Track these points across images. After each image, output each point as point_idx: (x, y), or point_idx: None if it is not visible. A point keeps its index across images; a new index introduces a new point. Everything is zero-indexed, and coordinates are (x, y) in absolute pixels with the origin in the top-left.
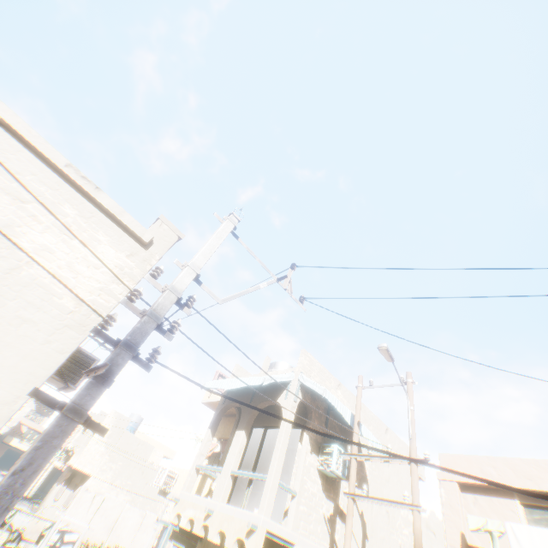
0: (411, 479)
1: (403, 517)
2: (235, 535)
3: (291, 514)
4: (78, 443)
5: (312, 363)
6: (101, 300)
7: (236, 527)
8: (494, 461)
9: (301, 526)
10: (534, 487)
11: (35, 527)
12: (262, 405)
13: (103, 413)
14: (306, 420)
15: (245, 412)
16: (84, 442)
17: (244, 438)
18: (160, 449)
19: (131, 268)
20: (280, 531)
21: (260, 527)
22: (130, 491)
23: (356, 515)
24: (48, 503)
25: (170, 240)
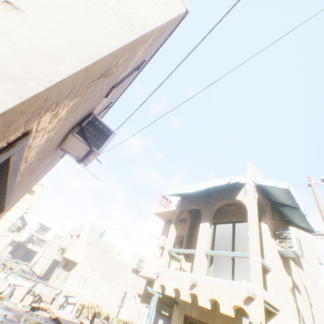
0: None
1: (321, 290)
2: (231, 303)
3: (271, 285)
4: (69, 244)
5: (256, 172)
6: (140, 11)
7: (229, 295)
8: None
9: (280, 295)
10: None
11: (49, 293)
12: (219, 204)
13: (82, 226)
14: None
15: (204, 210)
16: (72, 243)
17: (209, 228)
18: (115, 249)
19: (159, 4)
20: (270, 299)
21: (259, 296)
22: (102, 272)
23: (302, 287)
24: (53, 280)
25: (181, 7)
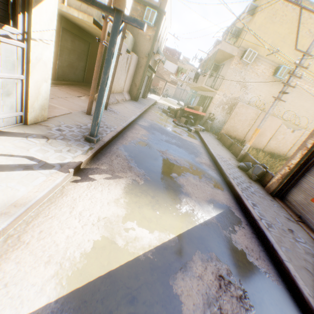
0: None
1: None
2: None
3: None
4: None
5: None
6: None
7: None
8: None
9: None
10: None
11: None
12: None
13: None
14: None
15: None
16: None
17: None
18: None
19: None
20: None
21: None
22: None
23: None
24: None
25: None
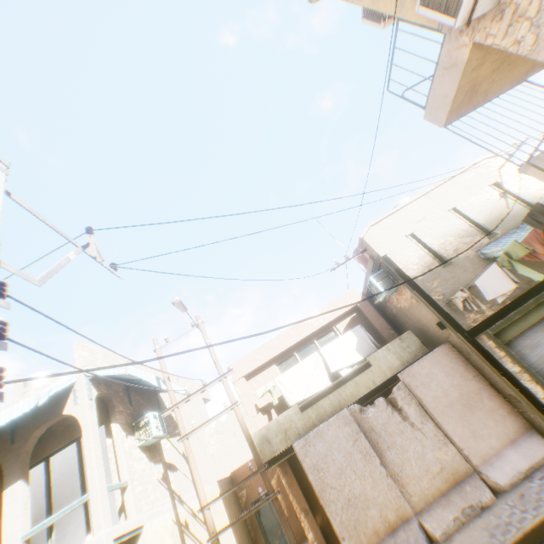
0: (226, 389)
1: (209, 434)
2: None
3: (130, 504)
4: None
5: (94, 352)
6: None
7: None
8: (259, 350)
9: (144, 504)
10: (281, 351)
11: None
12: (39, 433)
13: None
14: (107, 413)
15: (10, 459)
16: None
17: (26, 488)
18: None
19: None
20: (127, 527)
21: (106, 542)
22: None
23: (181, 458)
24: None
25: None
